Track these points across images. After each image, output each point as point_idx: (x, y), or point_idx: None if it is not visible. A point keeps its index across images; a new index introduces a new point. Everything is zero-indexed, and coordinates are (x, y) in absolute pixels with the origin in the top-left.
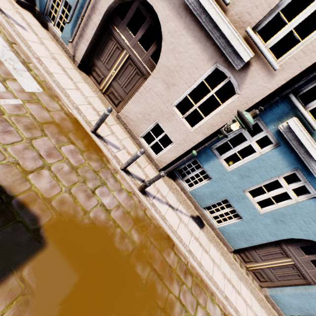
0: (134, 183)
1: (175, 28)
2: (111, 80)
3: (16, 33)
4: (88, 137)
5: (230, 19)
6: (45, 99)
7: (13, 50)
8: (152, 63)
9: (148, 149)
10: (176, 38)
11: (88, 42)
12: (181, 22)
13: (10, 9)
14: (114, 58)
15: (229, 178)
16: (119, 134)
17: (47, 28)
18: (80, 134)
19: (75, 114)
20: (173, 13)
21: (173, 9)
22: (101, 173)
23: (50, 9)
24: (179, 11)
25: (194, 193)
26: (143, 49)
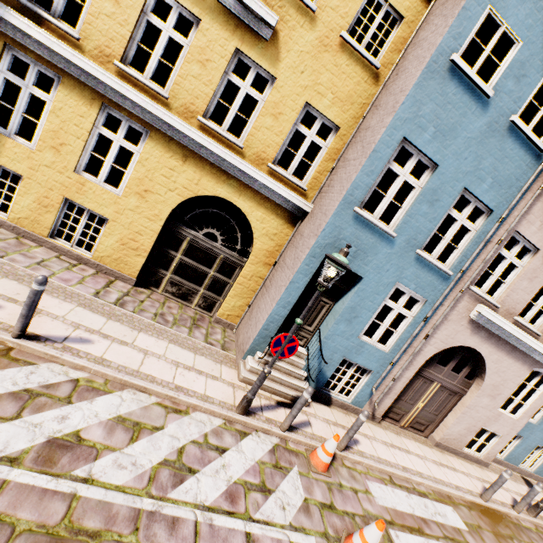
0: (526, 514)
1: (498, 357)
2: (417, 411)
3: (377, 462)
4: (487, 509)
5: (541, 341)
6: (463, 515)
7: (404, 489)
8: (466, 381)
9: (473, 454)
10: (499, 363)
11: (396, 395)
12: (503, 352)
13: (328, 428)
14: (420, 391)
15: (538, 429)
16: (460, 466)
17: (329, 402)
18: (490, 517)
19: (469, 498)
20: (495, 348)
21: (495, 346)
22: (531, 538)
23: (328, 379)
24: (501, 346)
25: (508, 458)
26: (456, 374)
